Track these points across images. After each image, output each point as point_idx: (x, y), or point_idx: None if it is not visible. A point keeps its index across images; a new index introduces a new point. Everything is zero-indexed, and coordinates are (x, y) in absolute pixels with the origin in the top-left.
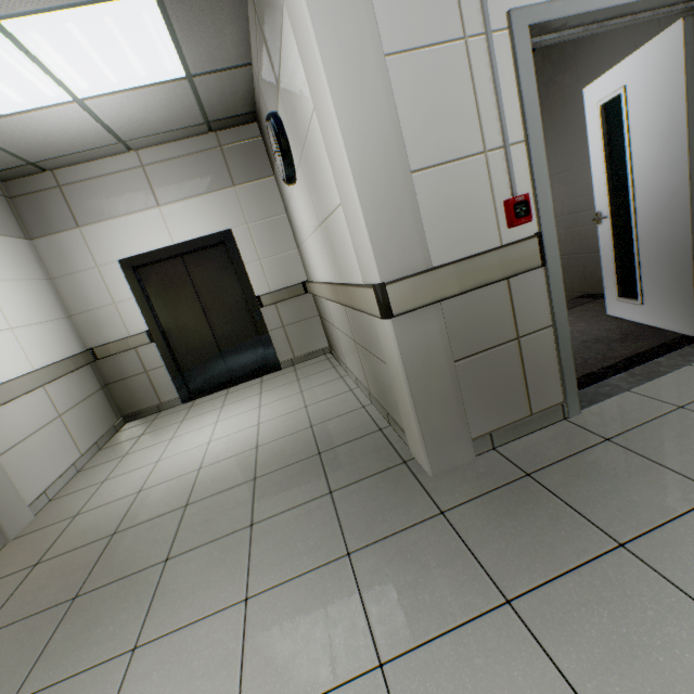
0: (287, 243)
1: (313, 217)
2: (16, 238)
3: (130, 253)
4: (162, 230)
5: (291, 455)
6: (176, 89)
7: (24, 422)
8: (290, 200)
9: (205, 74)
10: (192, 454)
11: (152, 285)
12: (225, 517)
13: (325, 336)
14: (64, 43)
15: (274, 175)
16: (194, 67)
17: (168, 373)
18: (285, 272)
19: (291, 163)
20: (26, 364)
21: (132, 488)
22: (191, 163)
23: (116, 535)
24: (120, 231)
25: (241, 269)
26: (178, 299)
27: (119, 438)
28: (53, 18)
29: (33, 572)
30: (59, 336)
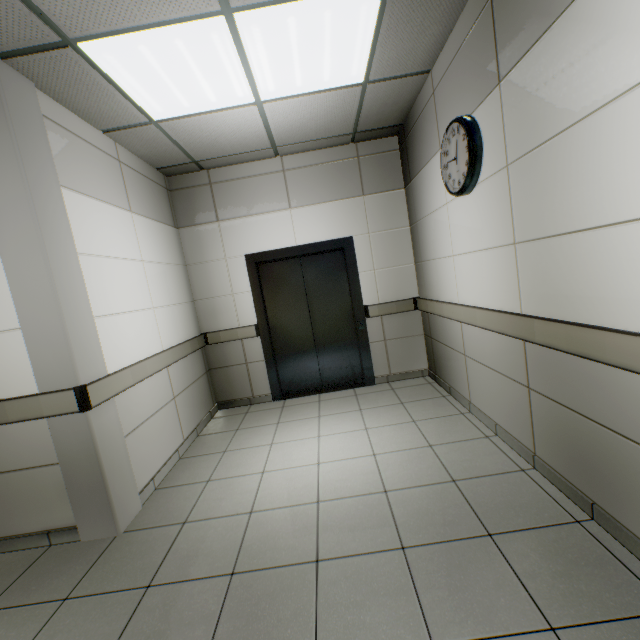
0: (405, 256)
1: (497, 233)
2: (168, 225)
3: (256, 249)
4: (288, 231)
5: (443, 523)
6: (346, 96)
7: (148, 402)
8: (432, 212)
9: (380, 81)
10: (302, 475)
11: (267, 282)
12: (381, 609)
13: (427, 357)
14: (276, 40)
15: (407, 187)
16: (375, 73)
17: (265, 368)
18: (397, 285)
19: (476, 171)
20: (158, 344)
21: (241, 504)
22: (327, 170)
23: (235, 577)
24: (252, 228)
25: (354, 277)
26: (288, 298)
27: (215, 427)
28: (279, 11)
29: (145, 598)
30: (183, 319)
